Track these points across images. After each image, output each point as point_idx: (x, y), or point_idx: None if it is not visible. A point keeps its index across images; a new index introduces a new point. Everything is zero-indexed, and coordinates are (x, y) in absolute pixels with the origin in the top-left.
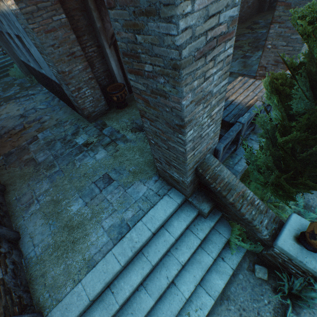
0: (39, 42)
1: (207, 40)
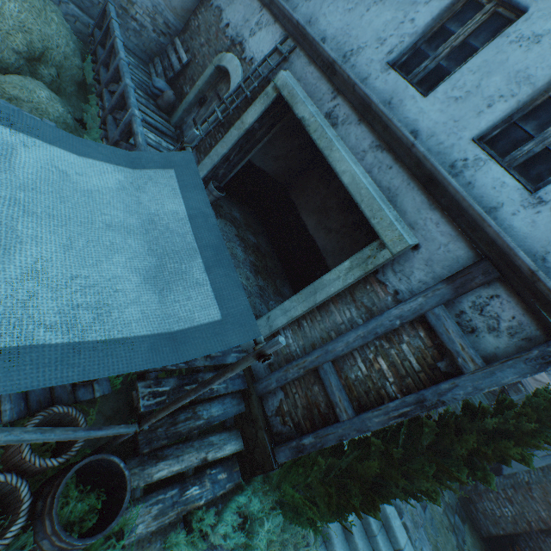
0: None
1: None
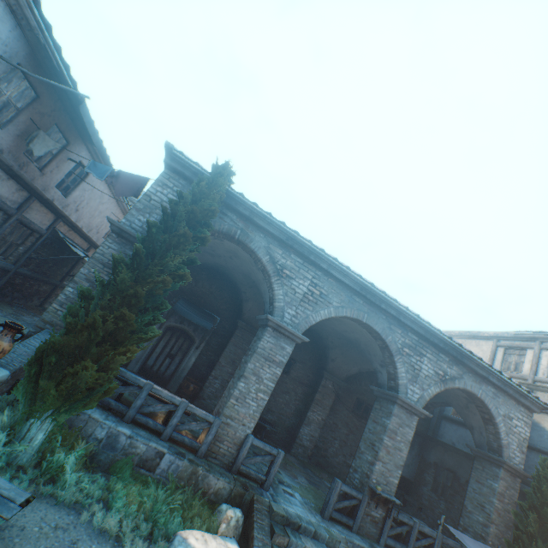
0: None
1: (109, 263)
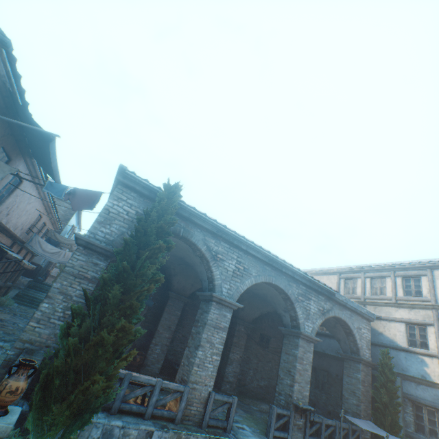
0: None
1: (79, 273)
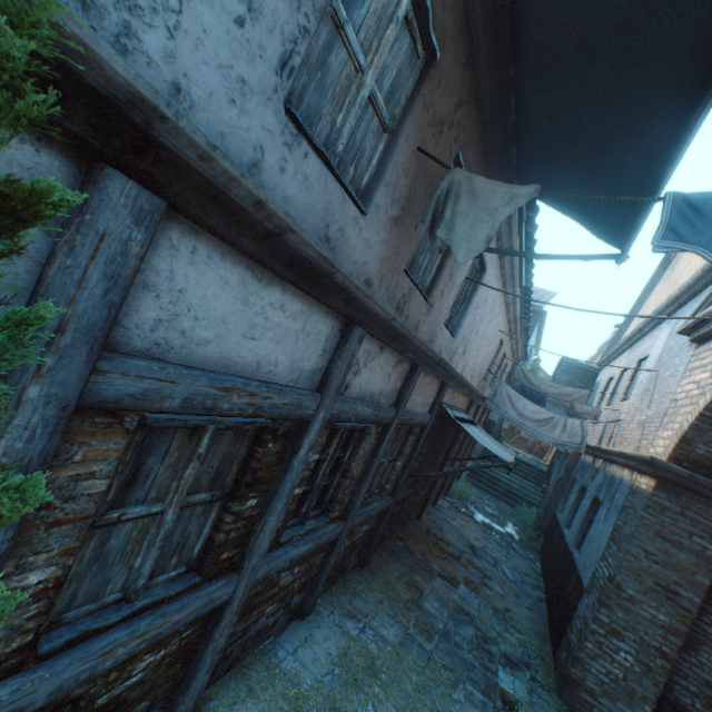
0: (630, 530)
1: None
